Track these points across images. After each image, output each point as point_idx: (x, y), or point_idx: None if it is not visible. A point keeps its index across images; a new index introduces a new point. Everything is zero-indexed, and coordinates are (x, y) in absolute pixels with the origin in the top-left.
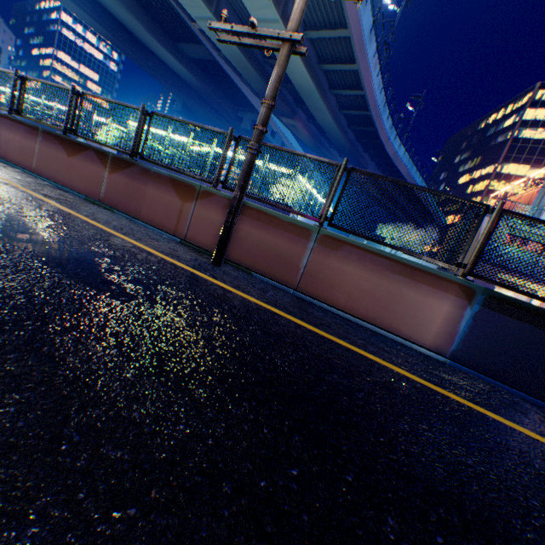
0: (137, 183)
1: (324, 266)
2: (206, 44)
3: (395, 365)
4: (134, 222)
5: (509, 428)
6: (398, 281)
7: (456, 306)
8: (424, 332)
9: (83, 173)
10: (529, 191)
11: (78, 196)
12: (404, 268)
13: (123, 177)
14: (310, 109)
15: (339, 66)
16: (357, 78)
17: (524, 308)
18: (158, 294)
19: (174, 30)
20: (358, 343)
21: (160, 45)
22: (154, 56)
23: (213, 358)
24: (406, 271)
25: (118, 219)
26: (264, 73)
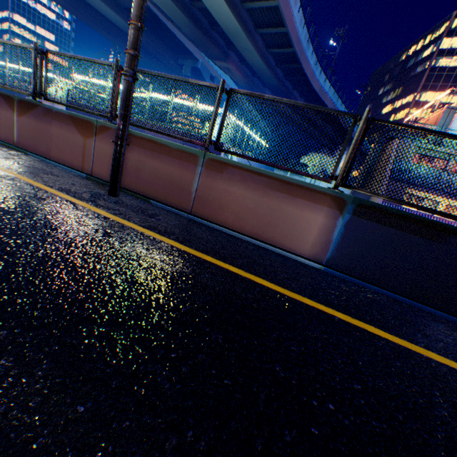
0: (43, 124)
1: (213, 189)
2: None
3: (257, 276)
4: (44, 162)
5: (352, 327)
6: (278, 197)
7: (330, 216)
8: (303, 243)
9: None
10: (436, 112)
11: None
12: (282, 185)
13: (31, 119)
14: (239, 50)
15: (260, 4)
16: (278, 15)
17: (390, 214)
18: (1, 224)
19: None
20: (228, 258)
21: None
22: (93, 9)
23: (9, 284)
24: (284, 187)
25: (27, 160)
26: (193, 17)
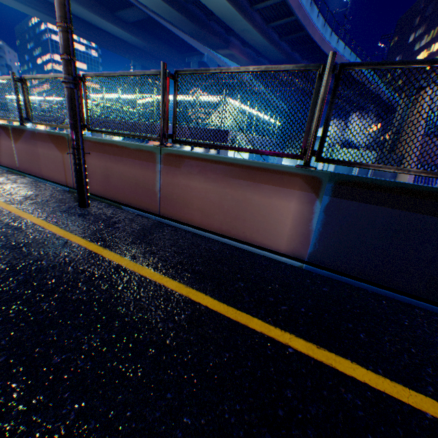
0: (32, 146)
1: (175, 186)
2: (137, 4)
3: (201, 290)
4: (37, 182)
5: (311, 366)
6: (241, 186)
7: (304, 201)
8: (278, 237)
9: (2, 149)
10: None
11: (4, 169)
12: (243, 170)
13: (23, 144)
14: (238, 33)
15: None
16: None
17: (383, 189)
18: None
19: (109, 1)
20: (174, 268)
21: (102, 20)
22: (105, 32)
23: None
24: (246, 173)
25: (21, 182)
26: (188, 13)
